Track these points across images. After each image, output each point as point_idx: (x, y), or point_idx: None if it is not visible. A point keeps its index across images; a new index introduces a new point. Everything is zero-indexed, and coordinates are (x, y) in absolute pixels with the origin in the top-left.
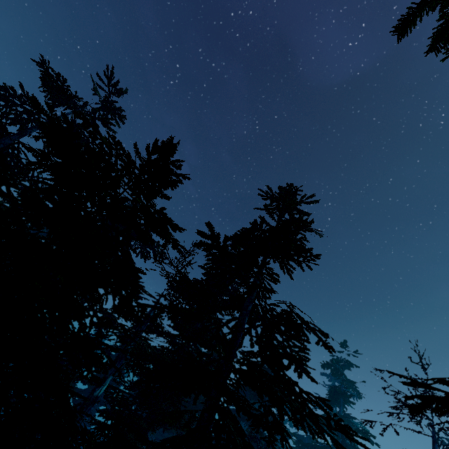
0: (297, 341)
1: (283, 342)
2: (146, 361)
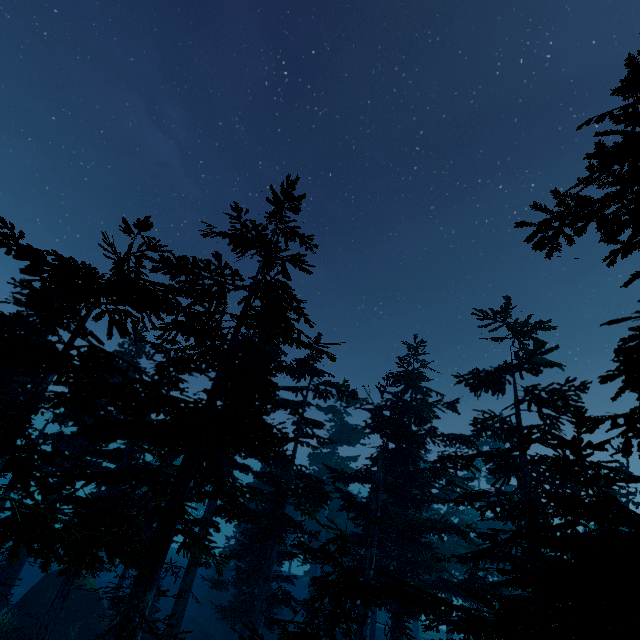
0: (571, 490)
1: (551, 489)
2: (420, 534)
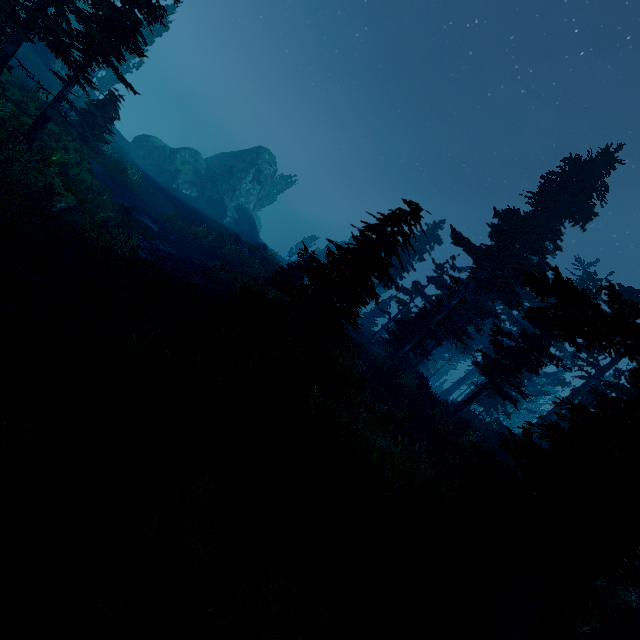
0: None
1: None
2: None
